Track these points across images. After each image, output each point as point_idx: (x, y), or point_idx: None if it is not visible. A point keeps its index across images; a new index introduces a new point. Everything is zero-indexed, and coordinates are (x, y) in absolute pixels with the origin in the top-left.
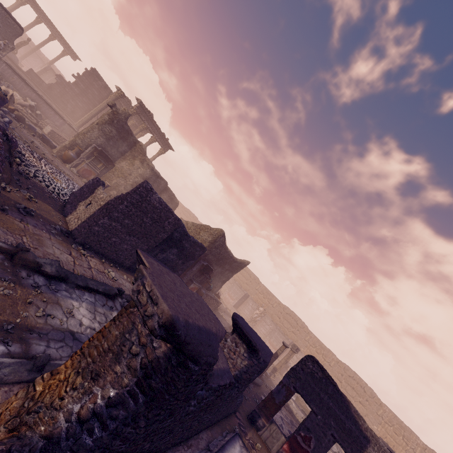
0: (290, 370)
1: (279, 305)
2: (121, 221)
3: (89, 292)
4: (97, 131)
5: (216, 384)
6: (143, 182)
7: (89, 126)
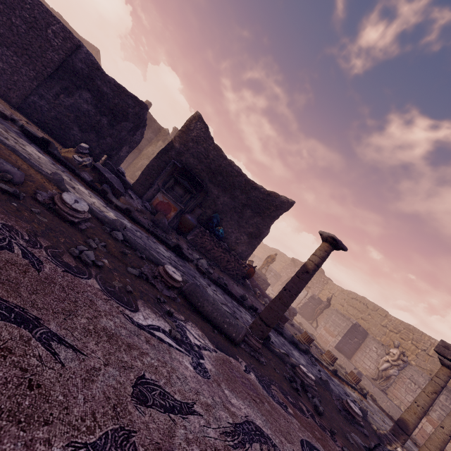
0: None
1: None
2: None
3: None
4: None
5: None
6: None
7: None
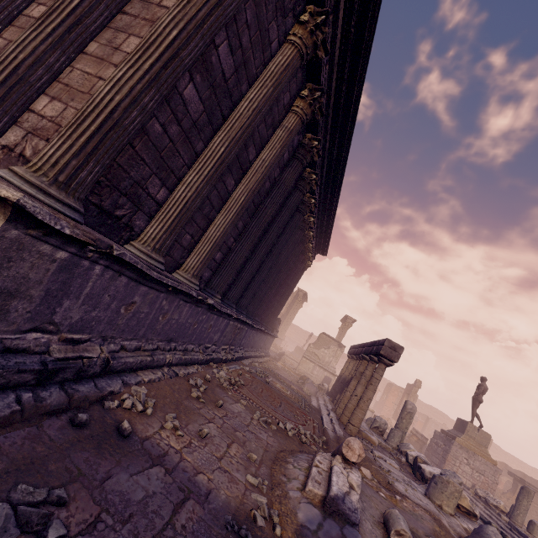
0: None
1: (426, 407)
2: None
3: None
4: None
5: None
6: None
7: None
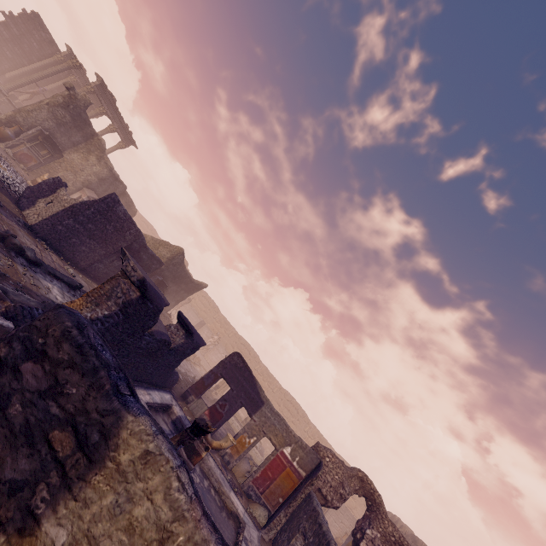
0: (220, 362)
1: (235, 335)
2: (85, 225)
3: (56, 280)
4: (46, 112)
5: (159, 338)
6: (111, 194)
7: (36, 103)
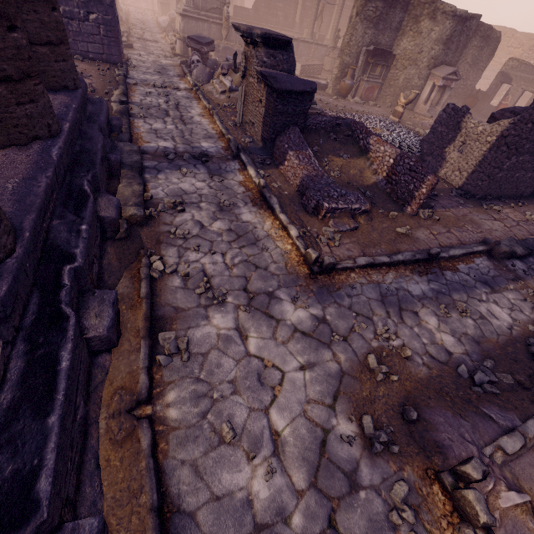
0: None
1: None
2: (530, 150)
3: None
4: (359, 26)
5: None
6: None
7: (348, 27)
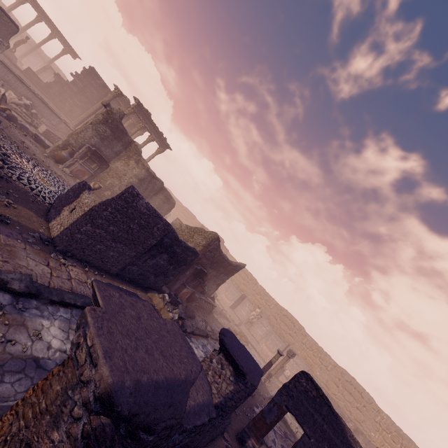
0: (282, 387)
1: (276, 306)
2: (106, 228)
3: (65, 307)
4: (91, 131)
5: (191, 425)
6: (129, 188)
7: (83, 126)
